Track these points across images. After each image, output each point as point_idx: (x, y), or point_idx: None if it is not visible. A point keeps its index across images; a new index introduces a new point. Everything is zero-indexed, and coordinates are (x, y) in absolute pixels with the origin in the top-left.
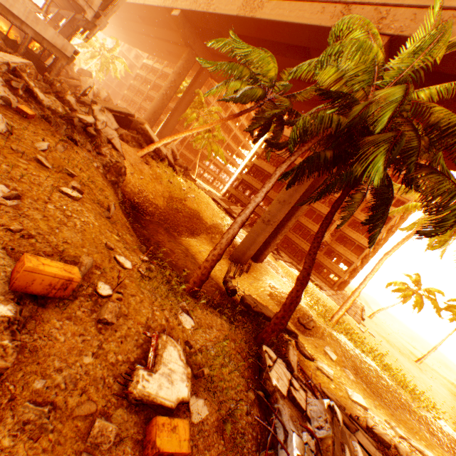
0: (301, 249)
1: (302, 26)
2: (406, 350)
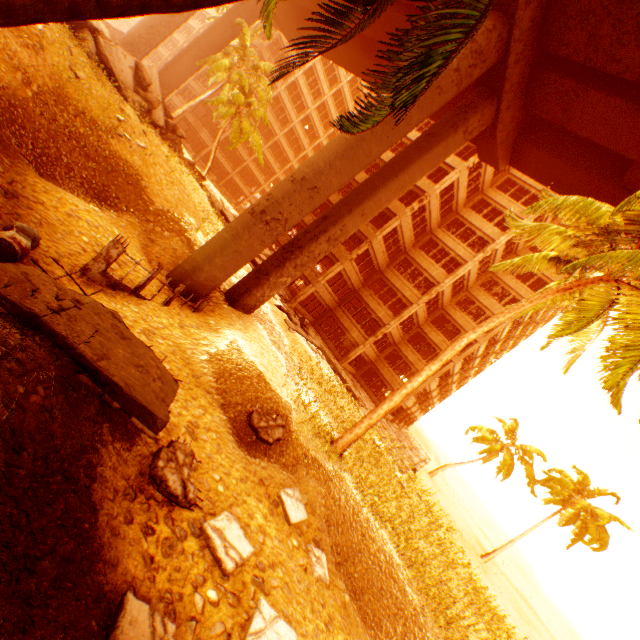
0: (350, 337)
1: None
2: (471, 537)
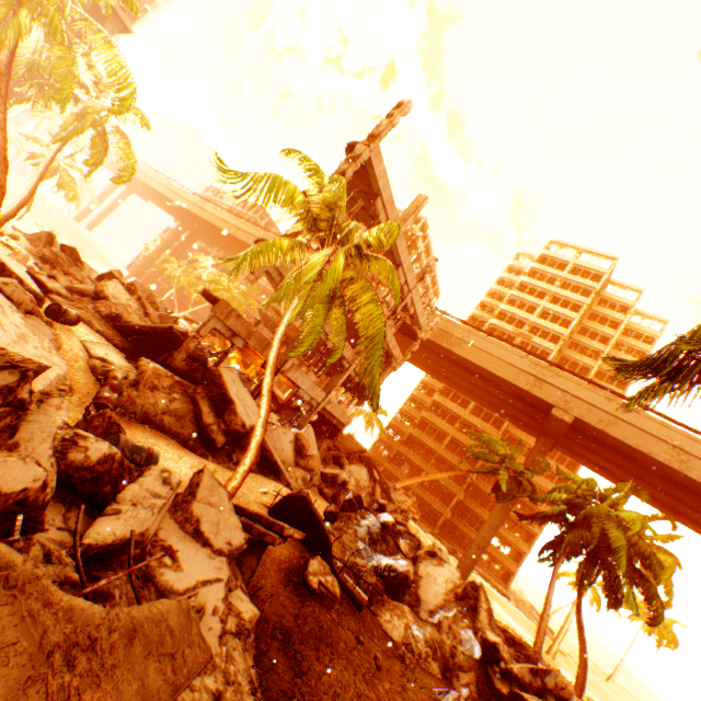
0: (470, 539)
1: (500, 377)
2: (593, 665)
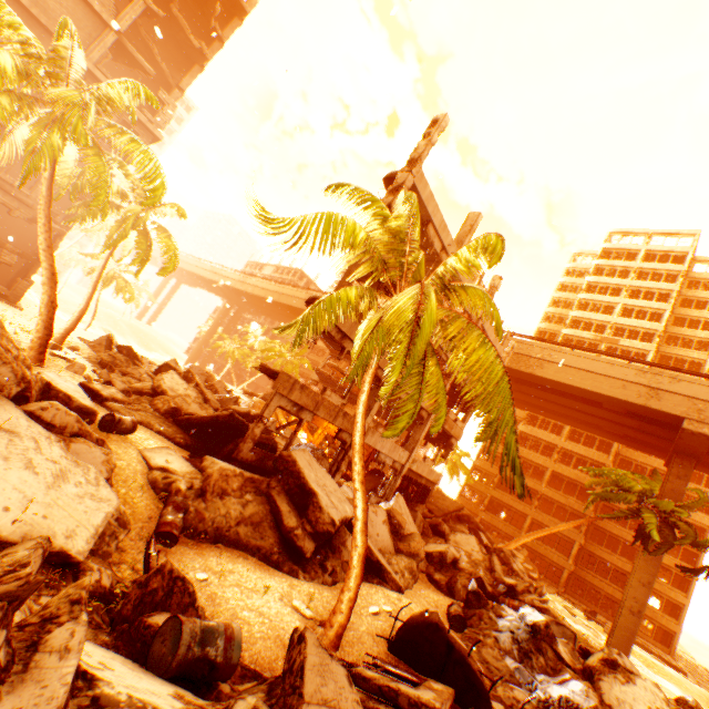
0: (606, 594)
1: (602, 394)
2: None
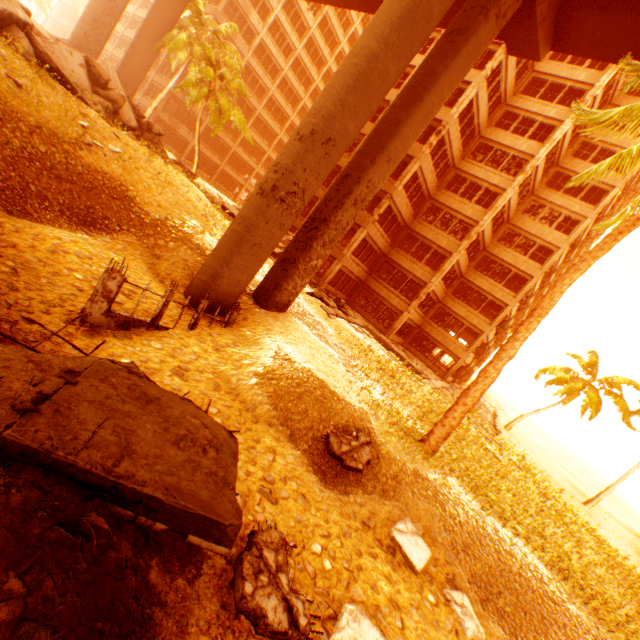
0: (391, 306)
1: None
2: (567, 484)
